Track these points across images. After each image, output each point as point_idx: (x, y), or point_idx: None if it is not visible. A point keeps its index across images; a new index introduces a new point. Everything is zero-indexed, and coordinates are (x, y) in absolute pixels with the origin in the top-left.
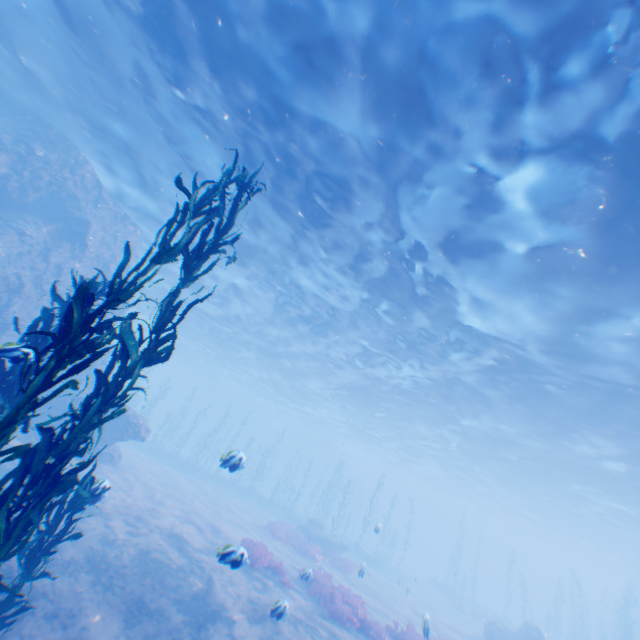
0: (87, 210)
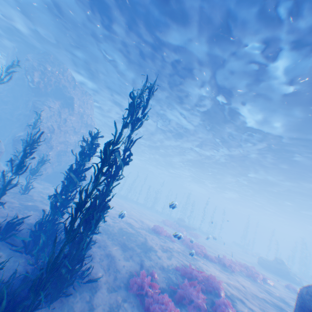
0: (71, 92)
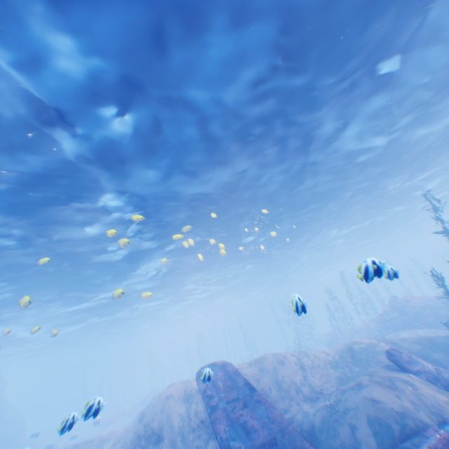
0: None
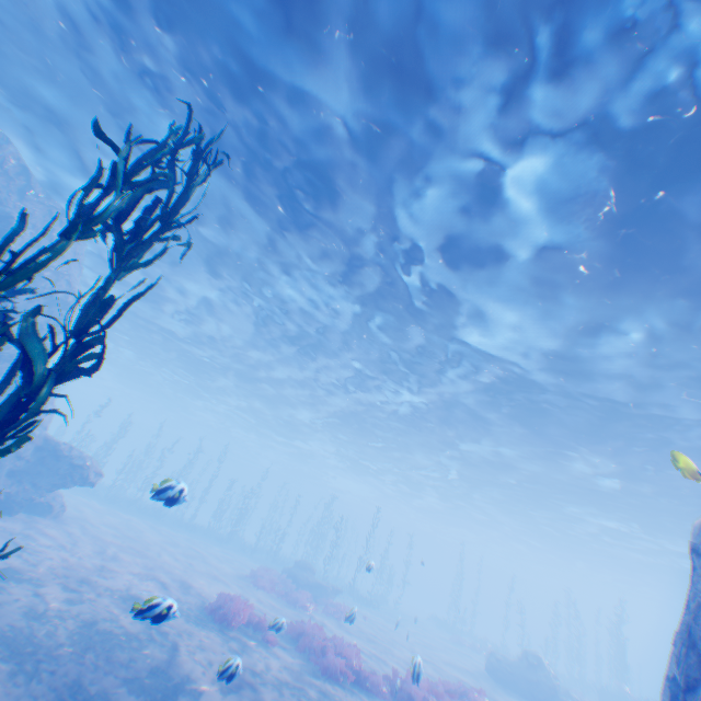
0: (9, 202)
